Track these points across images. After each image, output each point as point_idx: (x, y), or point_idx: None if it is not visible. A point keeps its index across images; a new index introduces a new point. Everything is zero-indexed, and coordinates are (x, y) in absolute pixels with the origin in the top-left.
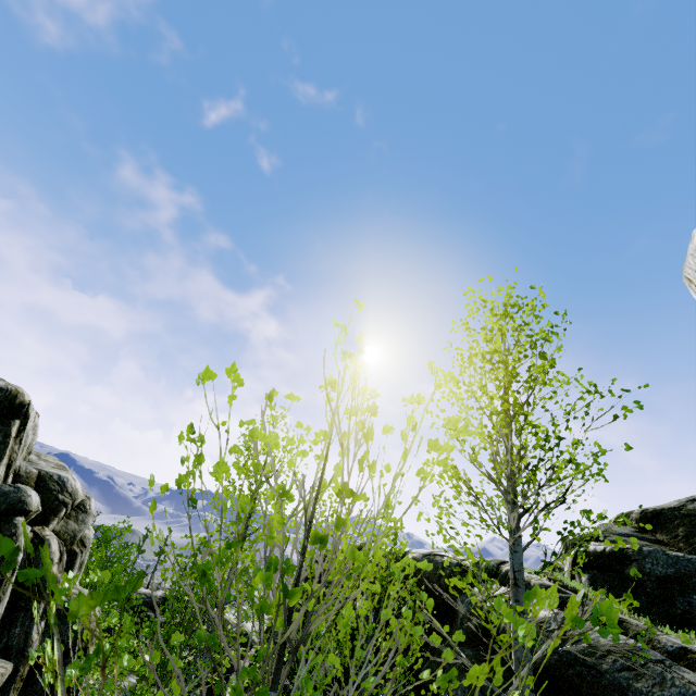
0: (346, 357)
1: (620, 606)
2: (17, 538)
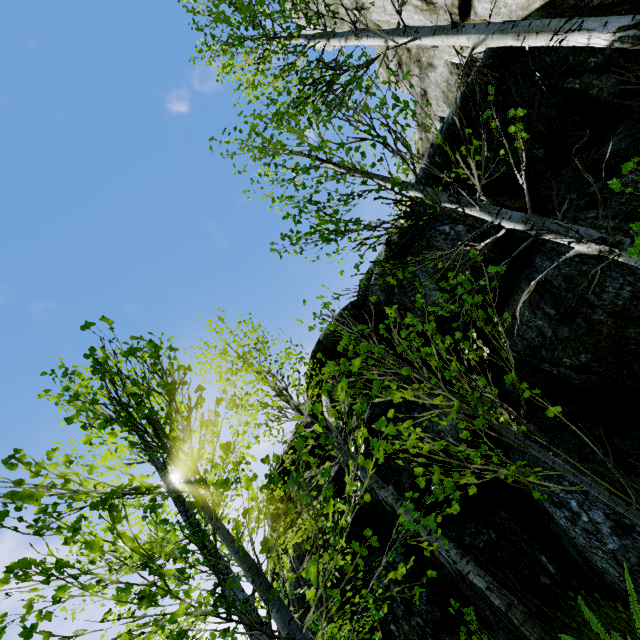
0: None
1: None
2: None
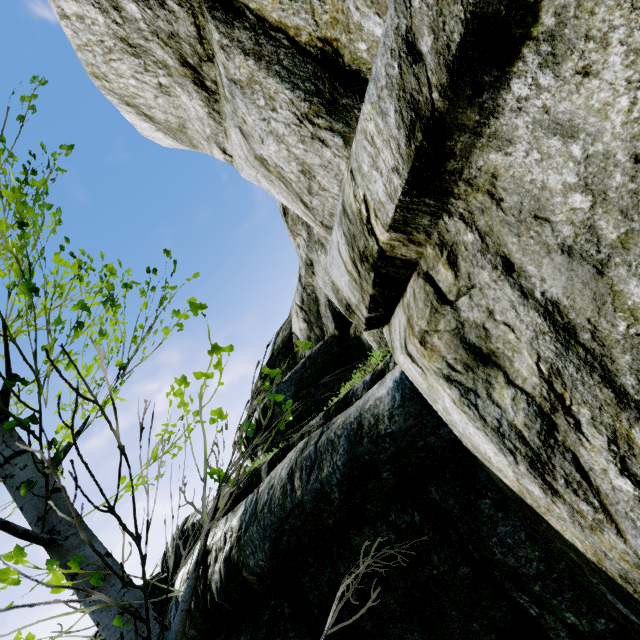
0: None
1: None
2: None
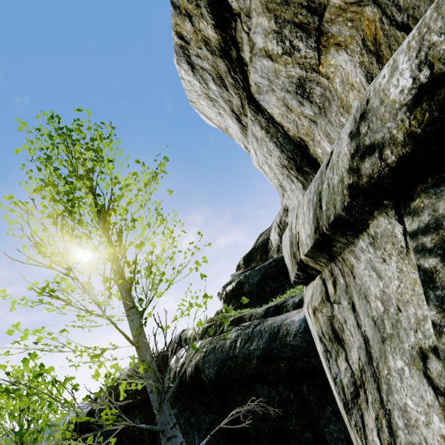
0: None
1: (246, 309)
2: None
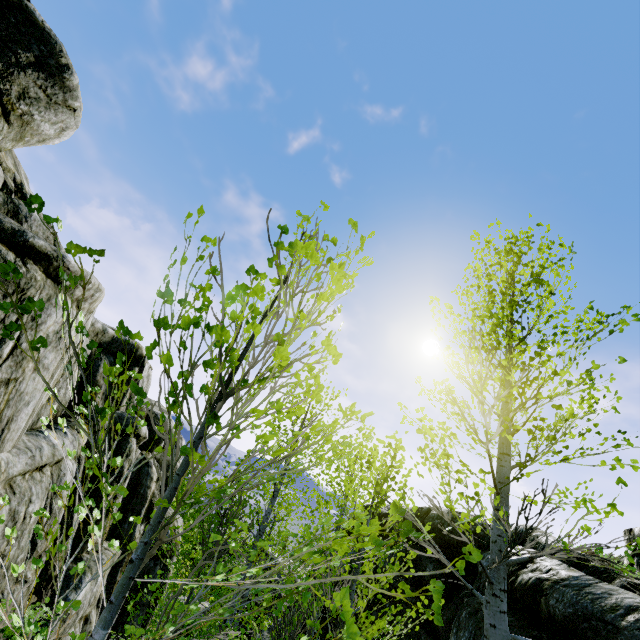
0: (306, 238)
1: None
2: (130, 453)
